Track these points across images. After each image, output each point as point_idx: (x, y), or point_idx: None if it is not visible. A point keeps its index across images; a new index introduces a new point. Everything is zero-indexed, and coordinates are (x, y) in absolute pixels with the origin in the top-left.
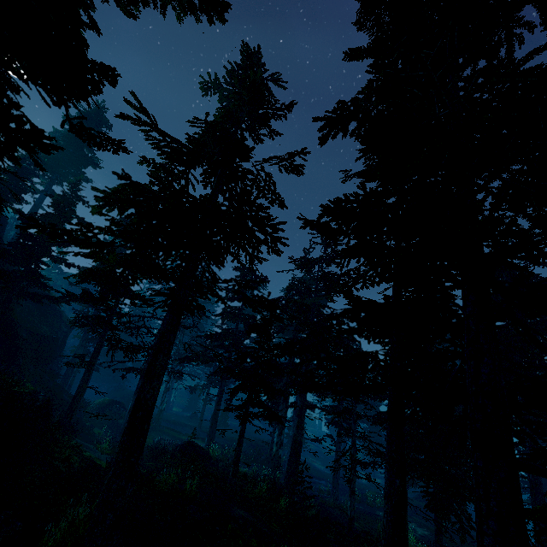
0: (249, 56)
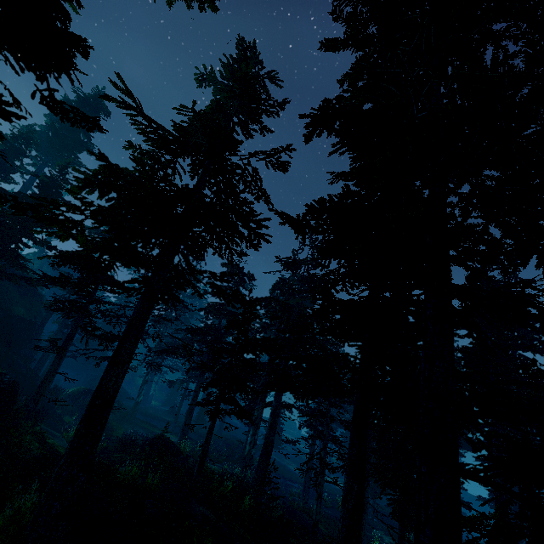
0: (244, 50)
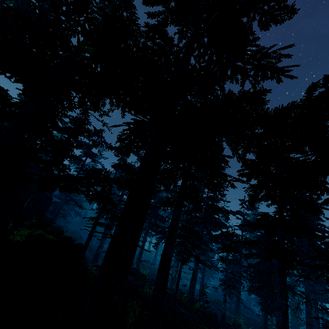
0: None
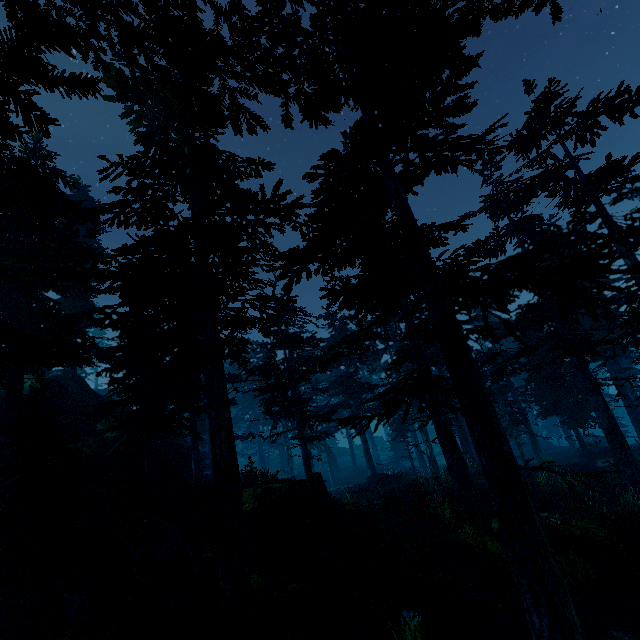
0: None
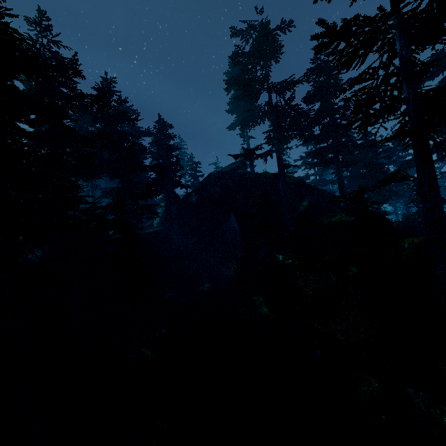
0: None
